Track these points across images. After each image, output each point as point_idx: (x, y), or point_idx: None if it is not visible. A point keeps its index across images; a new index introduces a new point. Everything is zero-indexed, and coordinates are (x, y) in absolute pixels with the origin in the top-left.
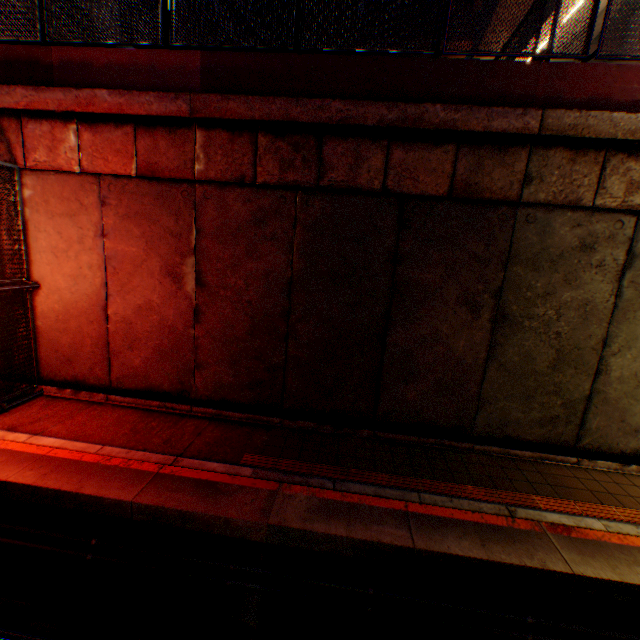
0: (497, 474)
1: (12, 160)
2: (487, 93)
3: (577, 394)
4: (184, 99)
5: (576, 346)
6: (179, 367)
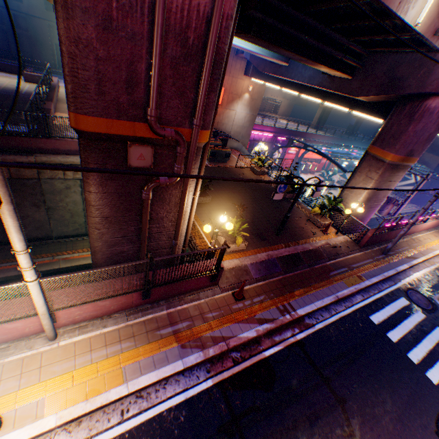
0: (58, 248)
1: None
2: (14, 146)
3: (83, 222)
4: None
5: (77, 211)
6: None
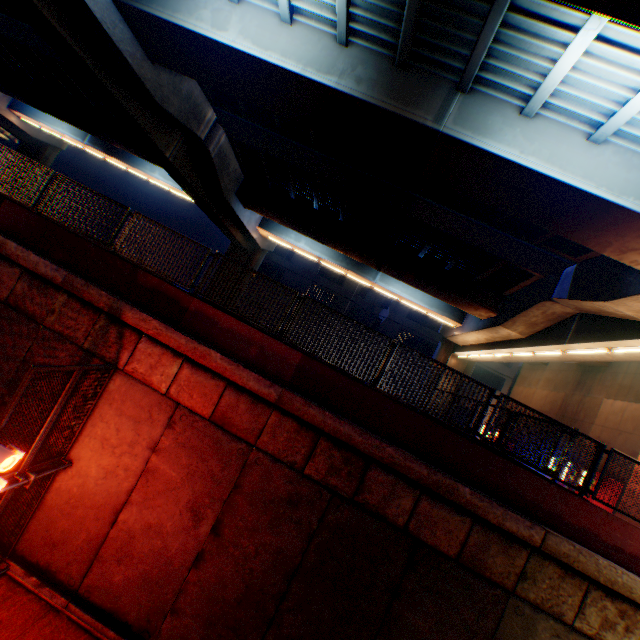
0: None
1: (116, 358)
2: (506, 484)
3: None
4: (276, 388)
5: None
6: (155, 601)
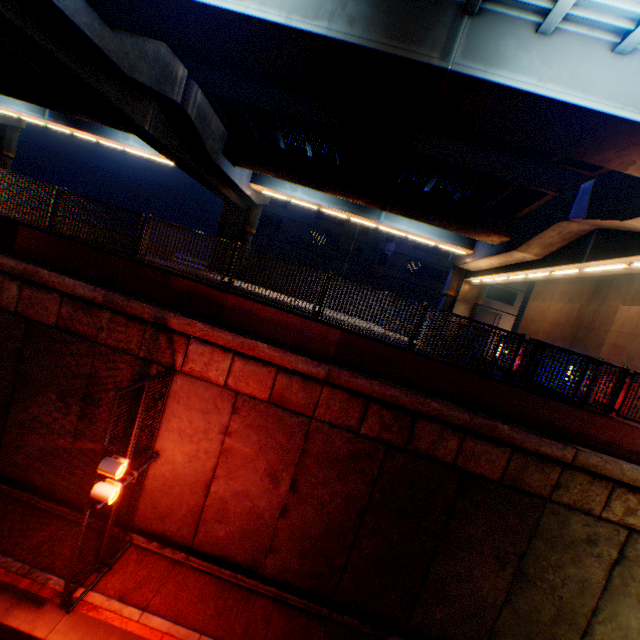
0: None
1: (172, 361)
2: (538, 416)
3: None
4: (323, 366)
5: (572, 608)
6: (255, 545)
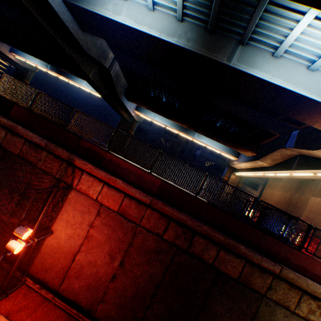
0: None
1: (71, 182)
2: (262, 244)
3: None
4: (149, 197)
5: None
6: (94, 296)
